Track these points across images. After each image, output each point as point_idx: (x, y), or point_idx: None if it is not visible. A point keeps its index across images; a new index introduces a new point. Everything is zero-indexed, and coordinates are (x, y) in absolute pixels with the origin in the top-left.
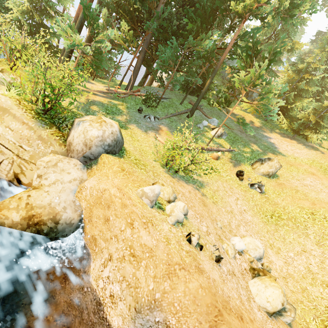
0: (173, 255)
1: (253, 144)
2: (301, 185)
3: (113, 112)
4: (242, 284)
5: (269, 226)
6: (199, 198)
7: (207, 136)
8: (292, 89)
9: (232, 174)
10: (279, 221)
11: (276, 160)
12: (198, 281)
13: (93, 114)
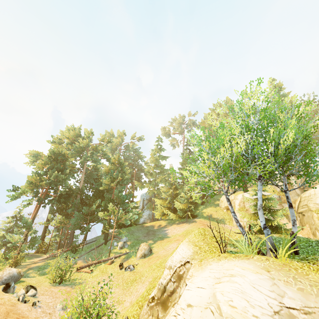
0: (0, 301)
1: (150, 240)
2: (163, 251)
3: (44, 268)
4: (53, 318)
5: (125, 290)
6: (67, 290)
7: (113, 251)
8: (176, 194)
9: (117, 268)
10: (133, 283)
11: (143, 244)
12: (6, 307)
13: (26, 275)
